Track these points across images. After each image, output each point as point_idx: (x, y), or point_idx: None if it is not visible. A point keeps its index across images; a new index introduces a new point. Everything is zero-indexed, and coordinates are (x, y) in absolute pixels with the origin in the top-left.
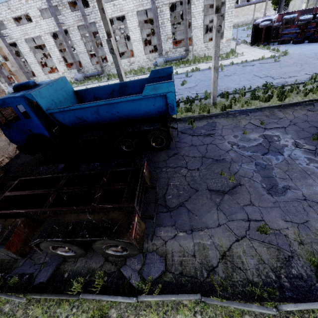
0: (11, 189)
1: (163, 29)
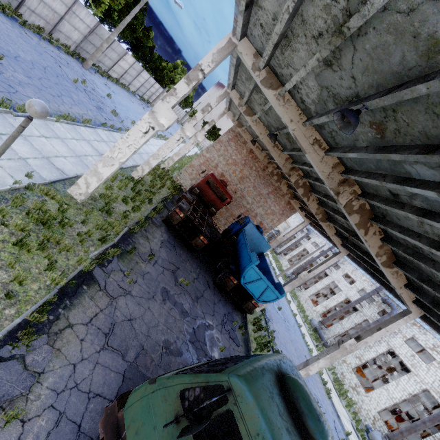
0: (204, 207)
1: None
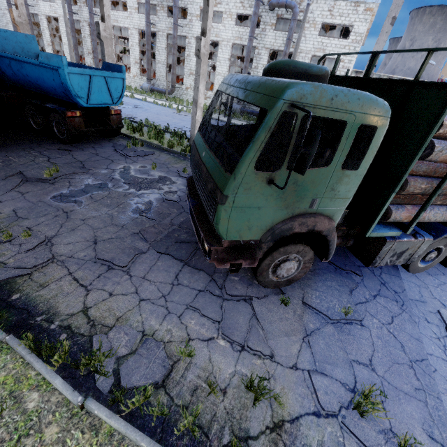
0: None
1: (254, 74)
